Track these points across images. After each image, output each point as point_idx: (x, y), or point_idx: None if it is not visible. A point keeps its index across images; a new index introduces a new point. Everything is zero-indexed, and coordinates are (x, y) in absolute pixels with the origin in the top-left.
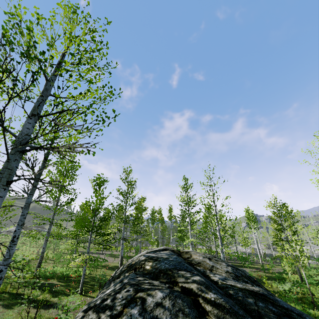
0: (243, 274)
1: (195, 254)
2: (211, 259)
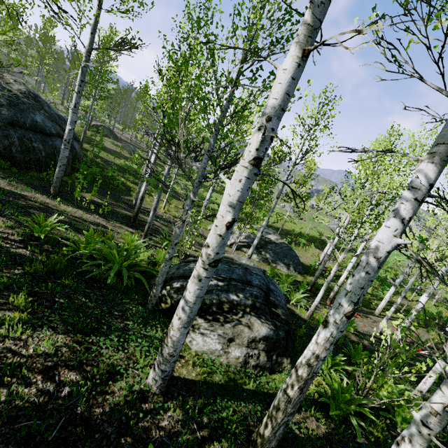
0: (33, 96)
1: (7, 75)
2: (17, 82)
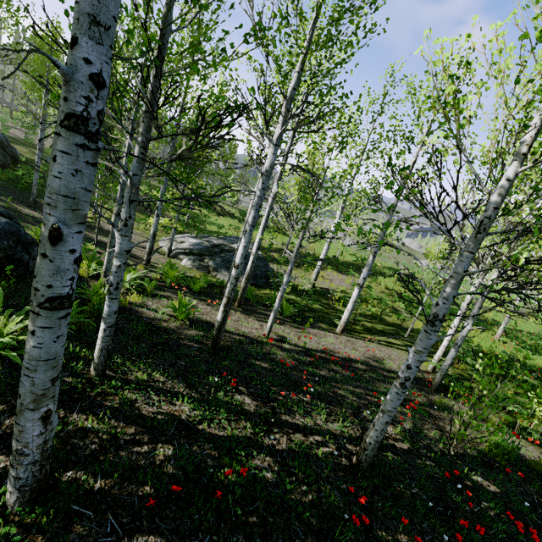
0: None
1: None
2: None
